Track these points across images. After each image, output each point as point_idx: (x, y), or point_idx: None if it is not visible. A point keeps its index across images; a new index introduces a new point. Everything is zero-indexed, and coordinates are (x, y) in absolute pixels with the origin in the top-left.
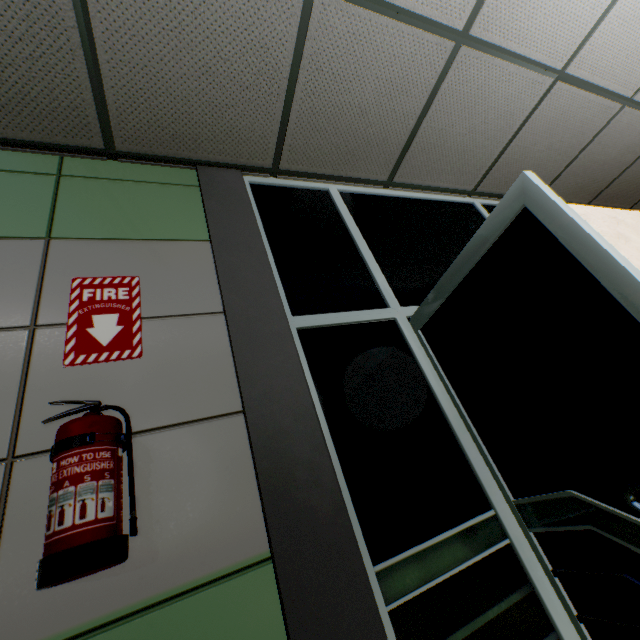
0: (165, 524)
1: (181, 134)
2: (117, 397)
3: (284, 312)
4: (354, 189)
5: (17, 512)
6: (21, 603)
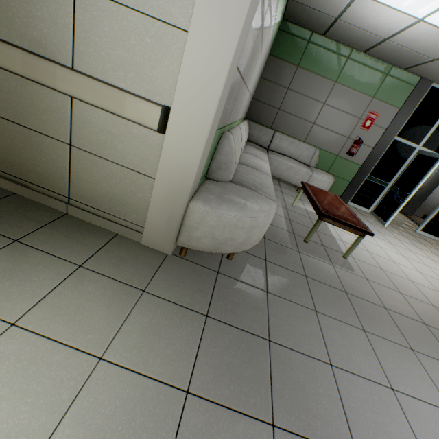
0: (355, 155)
1: (424, 75)
2: (361, 136)
3: (395, 135)
4: None
5: (345, 144)
6: (342, 153)
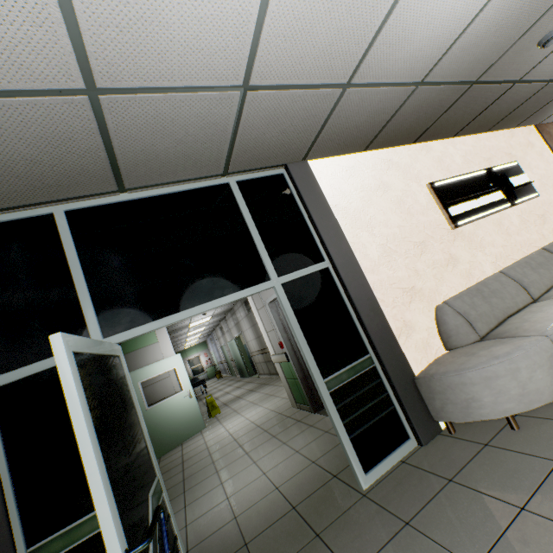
0: None
1: None
2: None
3: None
4: (85, 204)
5: None
6: None
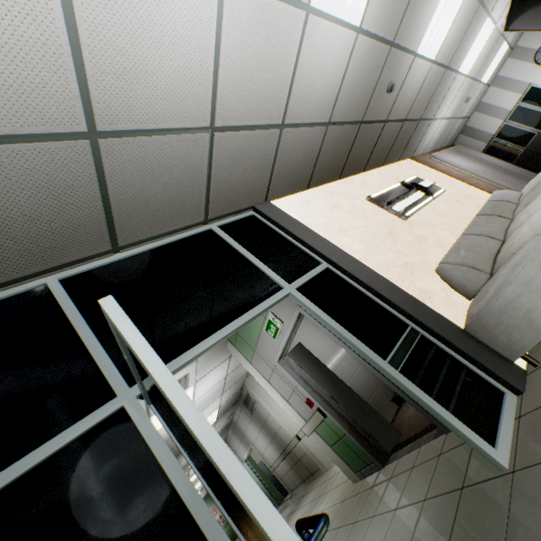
0: None
1: None
2: None
3: None
4: (79, 269)
5: None
6: None
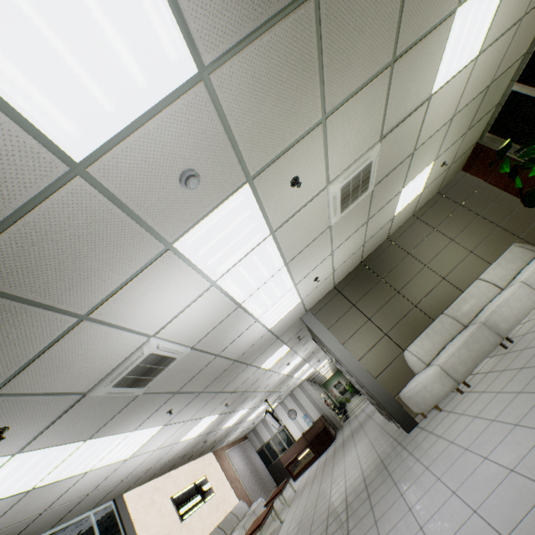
0: None
1: None
2: None
3: None
4: None
5: None
6: None
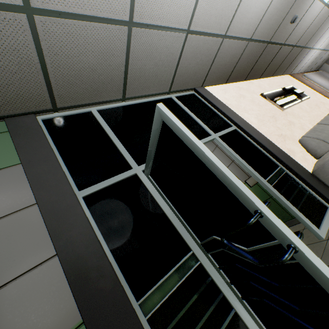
0: None
1: None
2: None
3: (73, 191)
4: (106, 107)
5: None
6: None
